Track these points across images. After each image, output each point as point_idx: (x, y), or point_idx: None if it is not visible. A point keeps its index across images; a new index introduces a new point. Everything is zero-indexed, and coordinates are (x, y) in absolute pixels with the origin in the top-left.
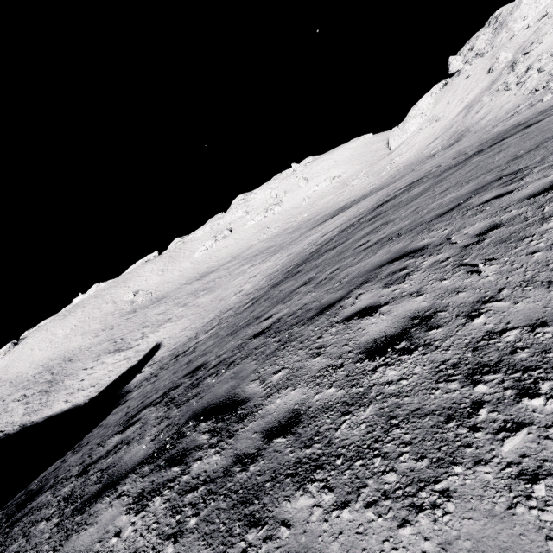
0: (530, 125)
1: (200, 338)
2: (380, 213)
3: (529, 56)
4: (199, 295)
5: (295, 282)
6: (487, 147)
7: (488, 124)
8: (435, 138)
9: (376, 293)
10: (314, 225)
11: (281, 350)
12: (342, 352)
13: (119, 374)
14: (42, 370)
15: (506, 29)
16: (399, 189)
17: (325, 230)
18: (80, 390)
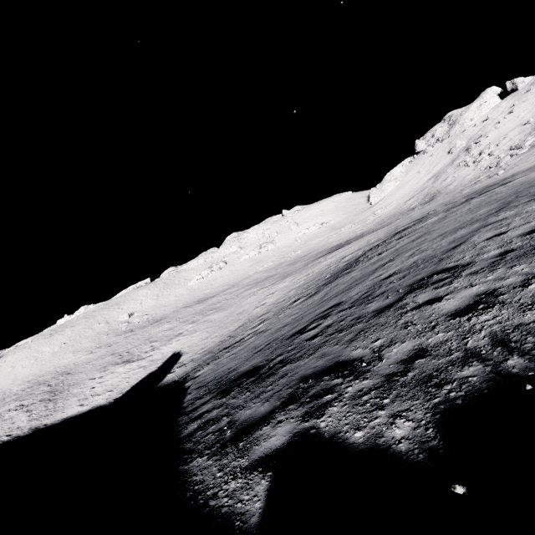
0: (506, 183)
1: (250, 331)
2: (406, 235)
3: (479, 145)
4: (207, 313)
5: (364, 270)
6: (477, 195)
7: (456, 188)
8: (410, 197)
9: (493, 232)
10: (317, 257)
11: (447, 258)
12: (504, 241)
13: (140, 379)
14: (32, 384)
15: (458, 125)
16: (406, 224)
17: (340, 255)
18: (95, 395)
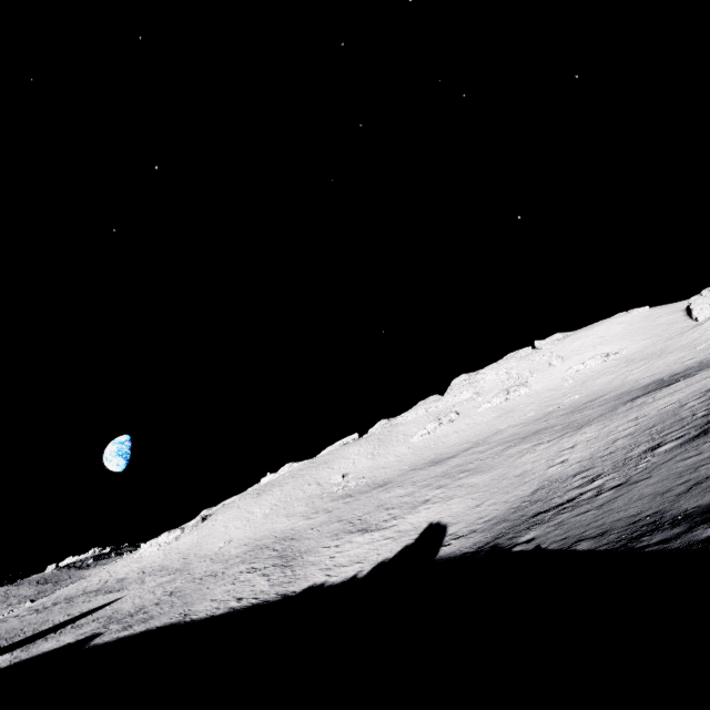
0: None
1: (579, 490)
2: None
3: None
4: (458, 476)
5: None
6: None
7: None
8: None
9: None
10: (627, 399)
11: None
12: None
13: (395, 551)
14: (252, 548)
15: None
16: None
17: (692, 389)
18: (341, 566)
